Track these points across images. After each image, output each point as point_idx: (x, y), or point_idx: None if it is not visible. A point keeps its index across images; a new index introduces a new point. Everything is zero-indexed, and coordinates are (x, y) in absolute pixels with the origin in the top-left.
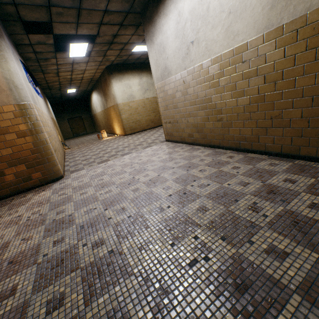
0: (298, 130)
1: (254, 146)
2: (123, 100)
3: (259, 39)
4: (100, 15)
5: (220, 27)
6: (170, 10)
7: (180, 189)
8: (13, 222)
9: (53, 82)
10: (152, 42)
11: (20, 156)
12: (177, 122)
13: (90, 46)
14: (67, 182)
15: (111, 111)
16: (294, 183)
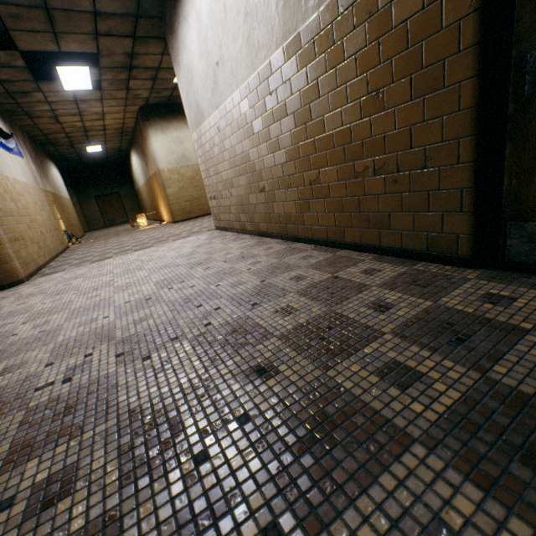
0: (339, 202)
1: (301, 230)
2: (169, 164)
3: (281, 56)
4: (89, 20)
5: (240, 38)
6: (189, 12)
7: (150, 294)
8: None
9: (55, 134)
10: (179, 65)
11: None
12: (222, 196)
13: (94, 71)
14: (20, 289)
15: (154, 183)
16: (300, 281)
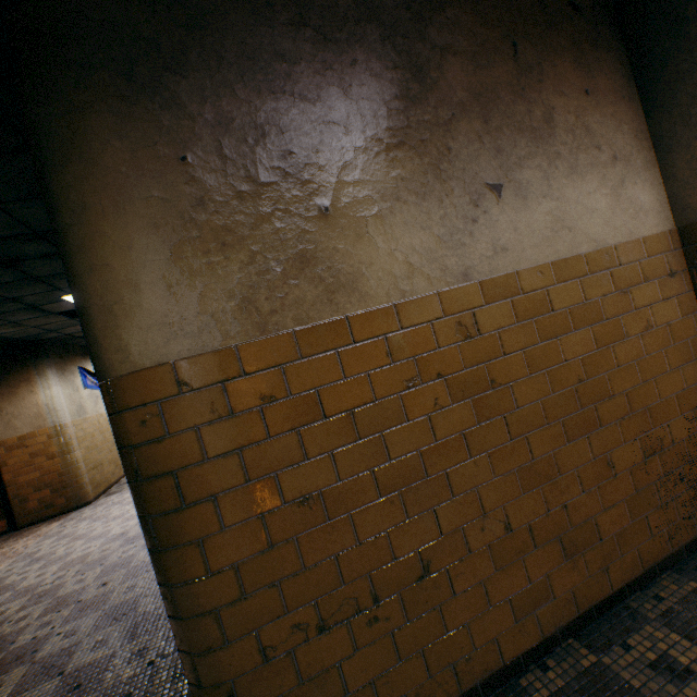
0: None
1: None
2: None
3: None
4: None
5: None
6: None
7: (129, 529)
8: (6, 553)
9: None
10: None
11: (47, 480)
12: None
13: None
14: (85, 511)
15: None
16: None
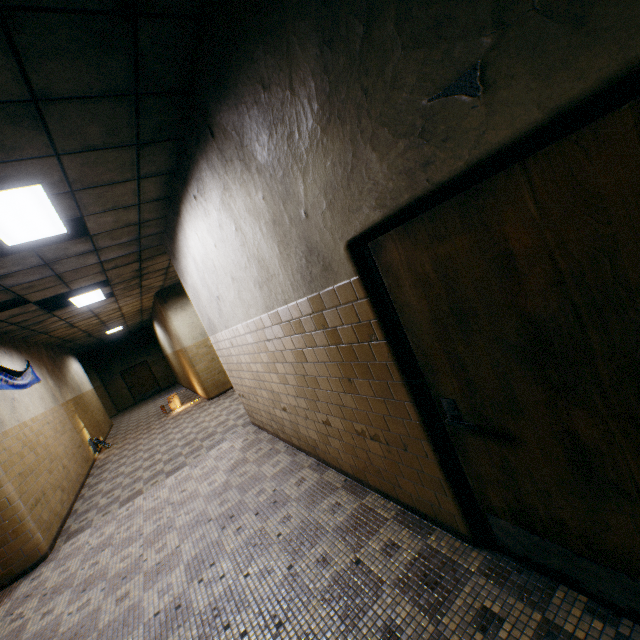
0: (352, 447)
1: (329, 458)
2: (194, 339)
3: (268, 319)
4: (96, 267)
5: (232, 291)
6: (186, 253)
7: (180, 593)
8: None
9: (72, 334)
10: (185, 282)
11: None
12: (249, 398)
13: (106, 289)
14: (44, 575)
15: (182, 358)
16: (324, 567)
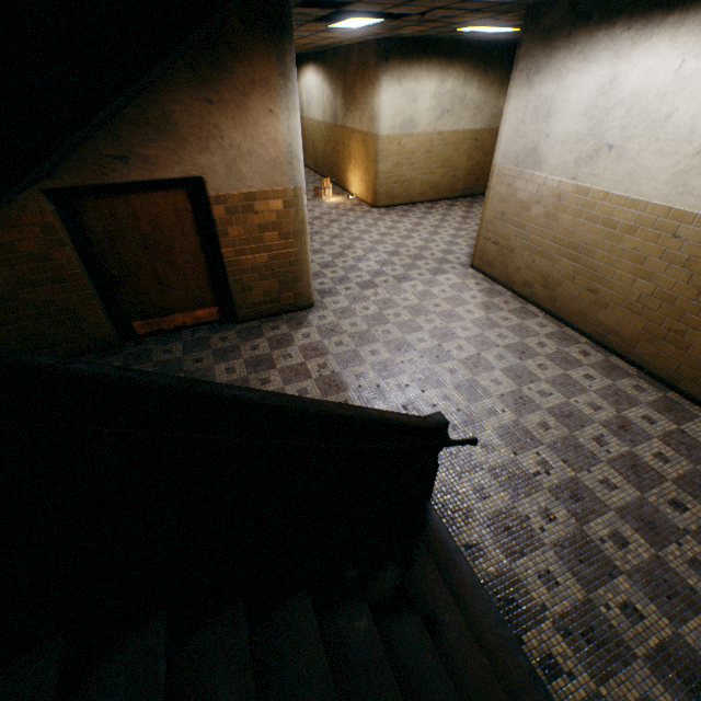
0: (693, 361)
1: (625, 350)
2: (391, 129)
3: None
4: (451, 2)
5: (670, 161)
6: (598, 58)
7: (514, 390)
8: (301, 372)
9: None
10: (529, 83)
11: (275, 268)
12: (512, 251)
13: (384, 21)
14: (329, 319)
15: (354, 141)
16: (652, 424)
